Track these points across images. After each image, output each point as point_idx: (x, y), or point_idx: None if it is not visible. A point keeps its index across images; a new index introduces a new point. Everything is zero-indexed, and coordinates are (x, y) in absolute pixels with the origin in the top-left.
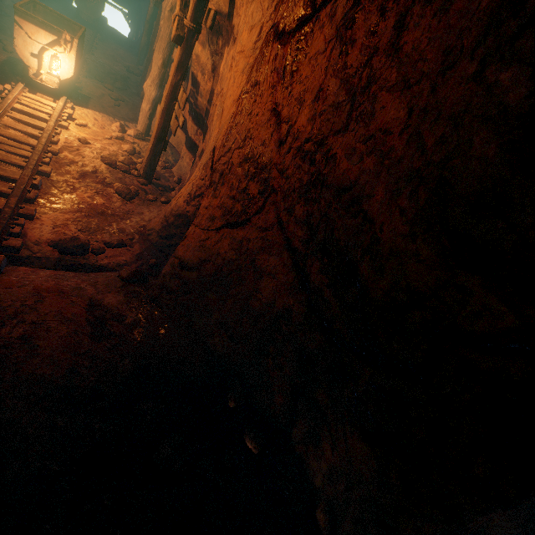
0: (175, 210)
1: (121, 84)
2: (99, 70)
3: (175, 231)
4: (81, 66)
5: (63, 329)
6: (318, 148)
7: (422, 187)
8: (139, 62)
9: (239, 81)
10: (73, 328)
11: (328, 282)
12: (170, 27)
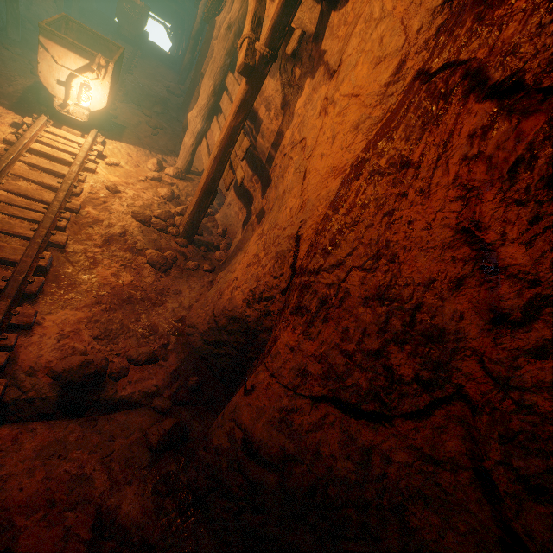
0: (229, 309)
1: (160, 108)
2: (137, 92)
3: (227, 337)
4: (117, 89)
5: None
6: None
7: None
8: (180, 81)
9: (347, 140)
10: None
11: None
12: (225, 47)
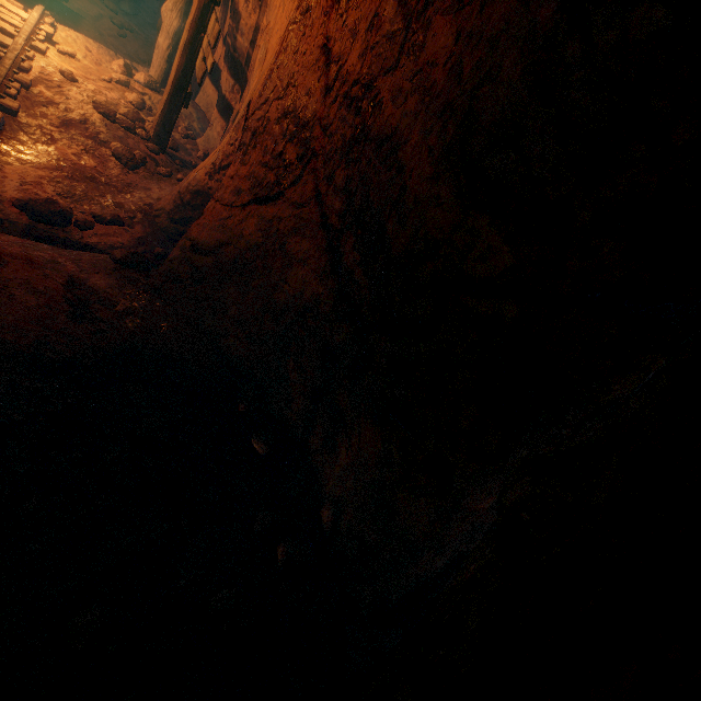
0: (194, 185)
1: (130, 6)
2: None
3: (192, 213)
4: None
5: (32, 301)
6: (365, 92)
7: (452, 121)
8: None
9: (289, 9)
10: (46, 302)
11: (359, 260)
12: None
